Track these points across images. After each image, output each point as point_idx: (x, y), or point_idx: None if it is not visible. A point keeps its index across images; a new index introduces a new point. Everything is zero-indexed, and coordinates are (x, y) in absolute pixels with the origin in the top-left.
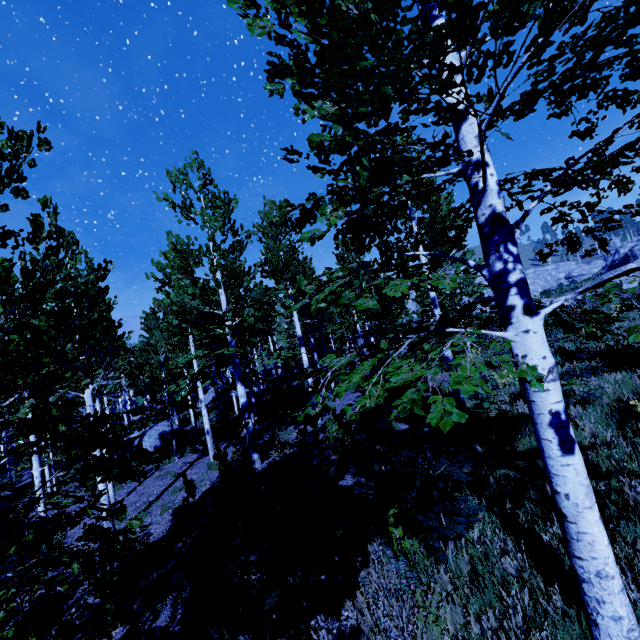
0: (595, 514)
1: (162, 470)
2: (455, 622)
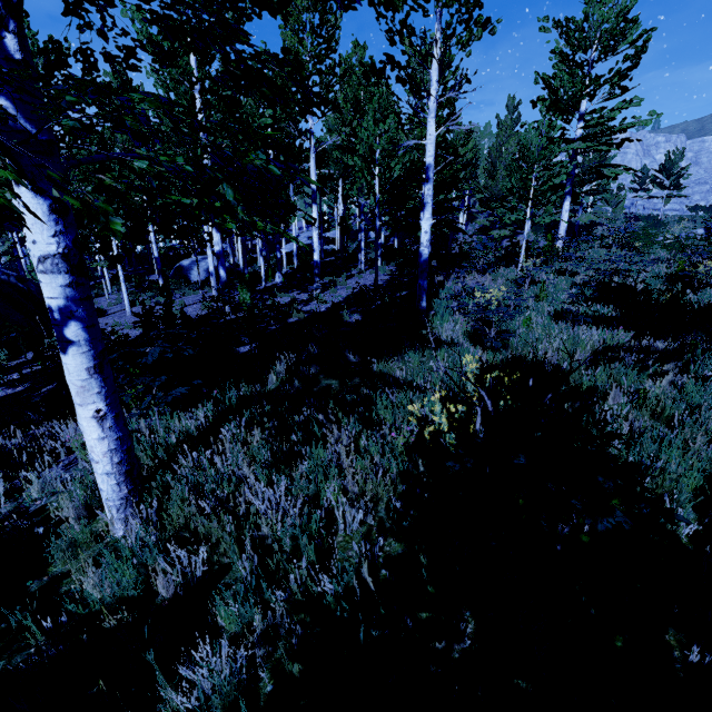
0: (86, 412)
1: (184, 298)
2: None
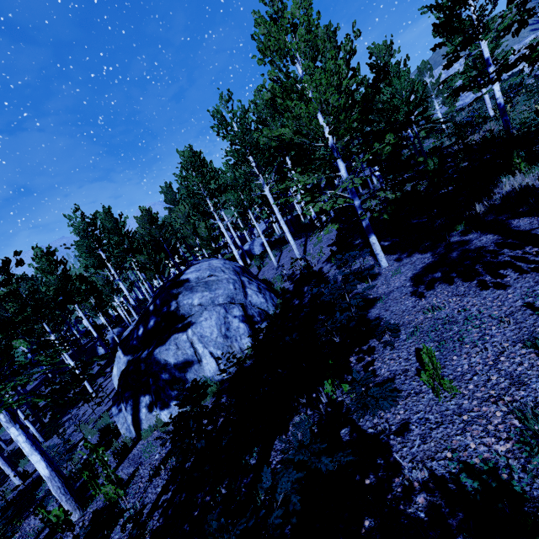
0: None
1: (286, 250)
2: None
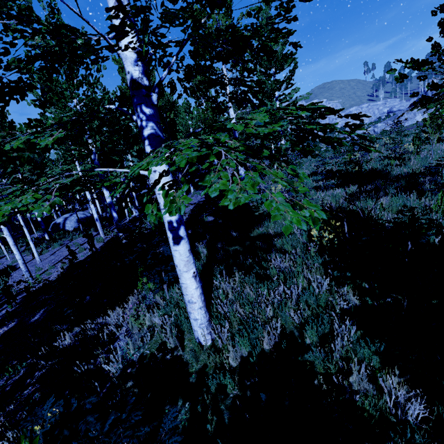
0: (189, 275)
1: (74, 242)
2: (152, 320)
